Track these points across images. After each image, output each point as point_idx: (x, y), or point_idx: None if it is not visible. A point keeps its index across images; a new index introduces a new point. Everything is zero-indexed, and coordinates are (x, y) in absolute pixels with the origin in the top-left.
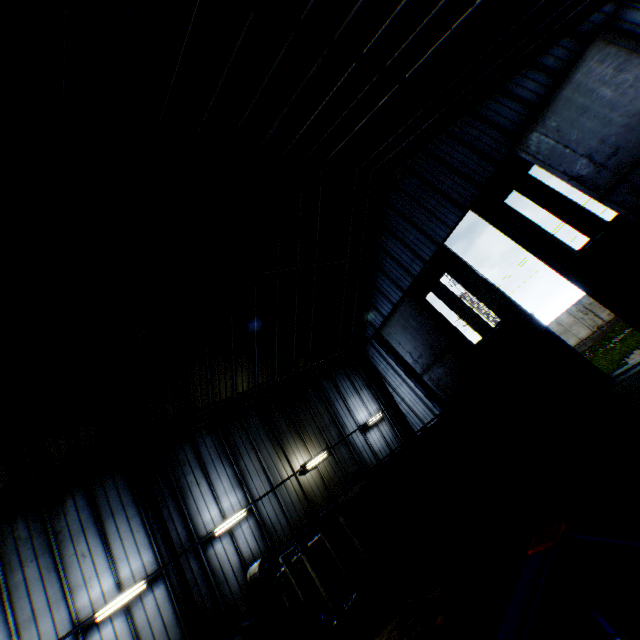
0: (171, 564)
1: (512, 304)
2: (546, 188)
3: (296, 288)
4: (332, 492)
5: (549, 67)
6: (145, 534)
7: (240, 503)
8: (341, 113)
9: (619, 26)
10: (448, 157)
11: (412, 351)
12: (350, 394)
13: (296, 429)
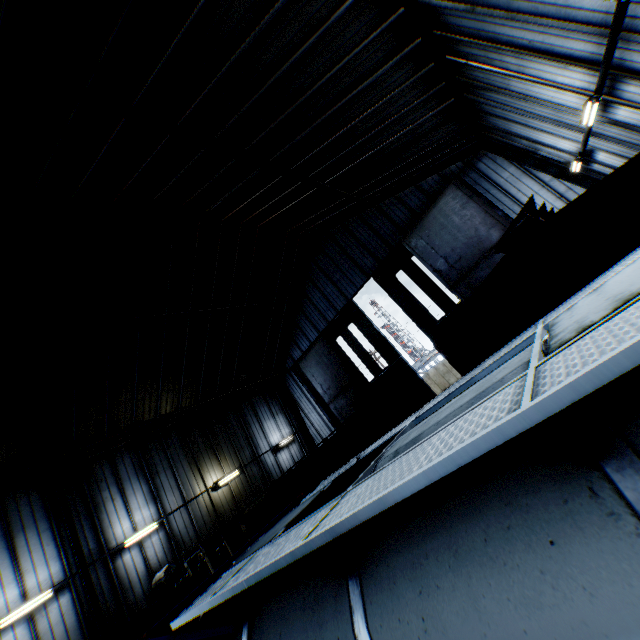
0: (79, 574)
1: (396, 353)
2: (421, 272)
3: (226, 324)
4: (240, 506)
5: (426, 190)
6: (56, 547)
7: (152, 517)
8: (275, 197)
9: (465, 178)
10: (359, 234)
11: (323, 383)
12: (267, 418)
13: (213, 449)
